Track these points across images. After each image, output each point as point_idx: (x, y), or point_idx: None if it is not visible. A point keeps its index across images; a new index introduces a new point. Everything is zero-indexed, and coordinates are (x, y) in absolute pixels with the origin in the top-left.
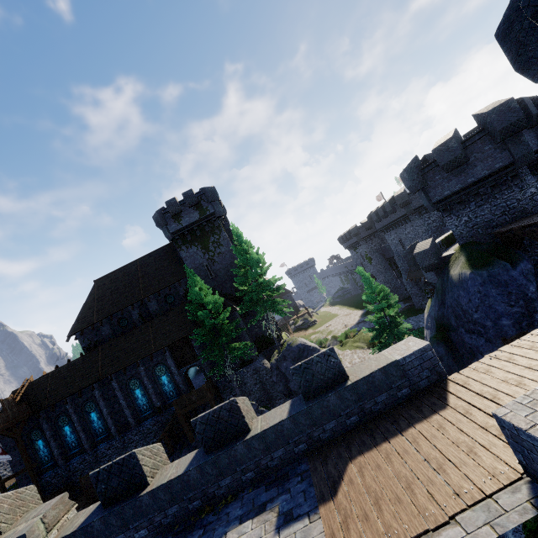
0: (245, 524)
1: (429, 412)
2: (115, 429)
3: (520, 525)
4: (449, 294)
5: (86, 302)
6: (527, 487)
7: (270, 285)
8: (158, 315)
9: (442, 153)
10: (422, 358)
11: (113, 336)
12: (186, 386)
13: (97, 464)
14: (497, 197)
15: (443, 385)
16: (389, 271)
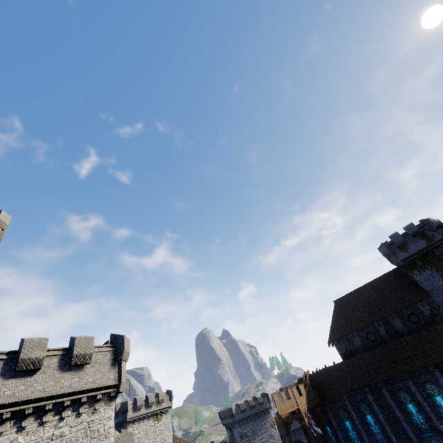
0: None
1: None
2: (396, 439)
3: None
4: None
5: (333, 317)
6: None
7: None
8: (408, 333)
9: None
10: None
11: (365, 348)
12: None
13: None
14: None
15: None
16: None
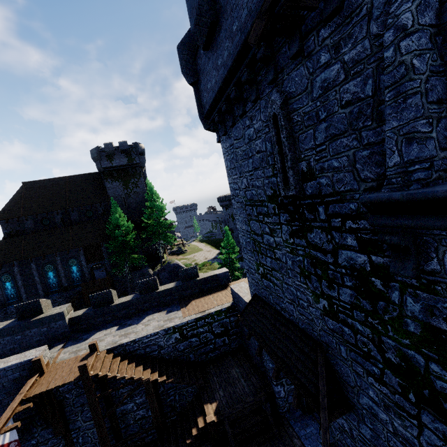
0: (155, 314)
1: (221, 290)
2: (26, 296)
3: (226, 307)
4: None
5: (13, 197)
6: (231, 302)
7: (167, 224)
8: (78, 223)
9: None
10: (225, 275)
11: (35, 230)
12: (90, 276)
13: (5, 319)
14: None
15: (228, 284)
16: None
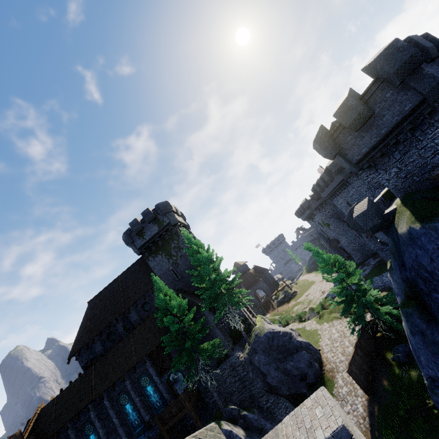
0: None
1: None
2: None
3: None
4: (405, 254)
5: (82, 323)
6: None
7: (225, 278)
8: (137, 325)
9: (344, 114)
10: None
11: (105, 351)
12: (170, 394)
13: None
14: (420, 139)
15: None
16: (349, 232)
